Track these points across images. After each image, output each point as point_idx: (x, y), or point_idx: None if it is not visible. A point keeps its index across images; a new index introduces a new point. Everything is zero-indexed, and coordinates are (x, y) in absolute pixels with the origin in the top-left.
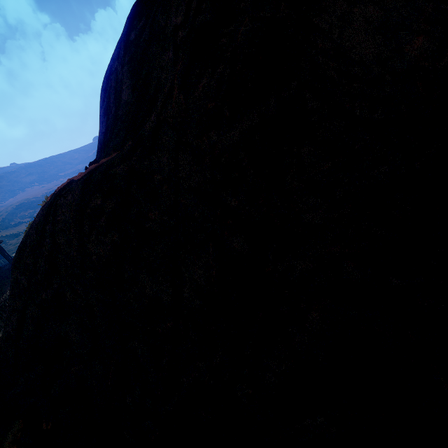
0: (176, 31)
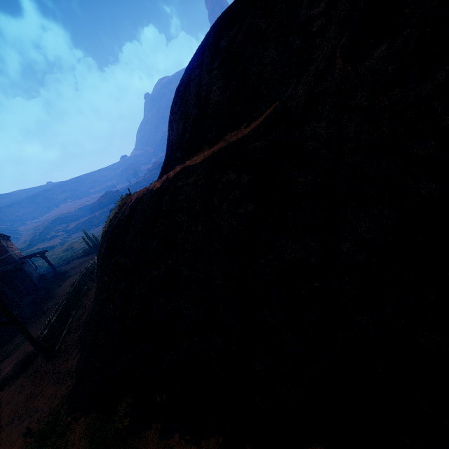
0: (312, 21)
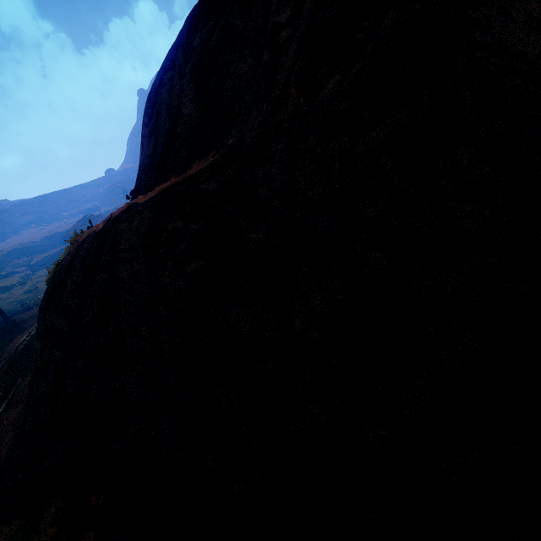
0: (278, 31)
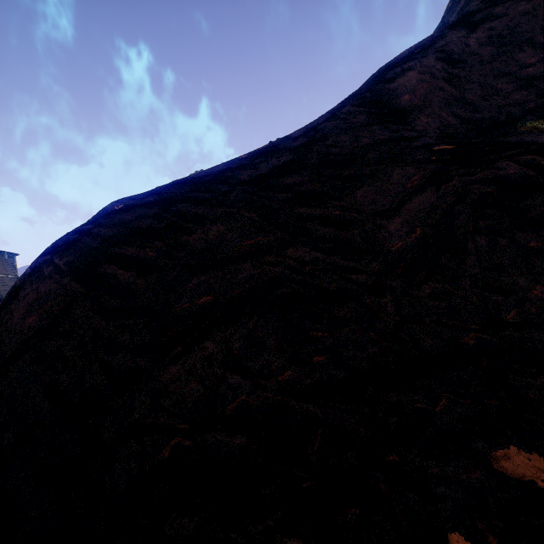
0: None
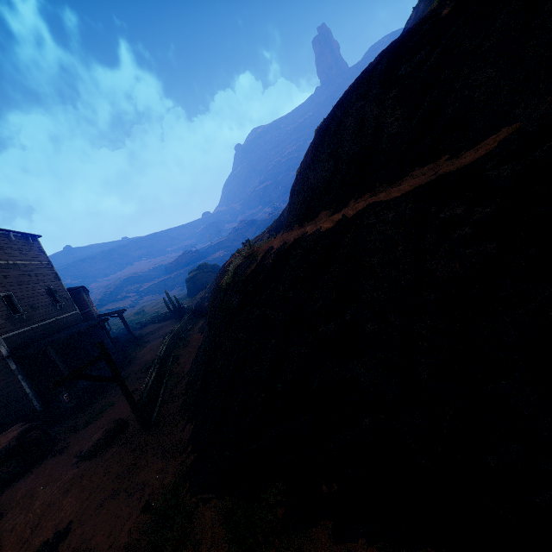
0: None
